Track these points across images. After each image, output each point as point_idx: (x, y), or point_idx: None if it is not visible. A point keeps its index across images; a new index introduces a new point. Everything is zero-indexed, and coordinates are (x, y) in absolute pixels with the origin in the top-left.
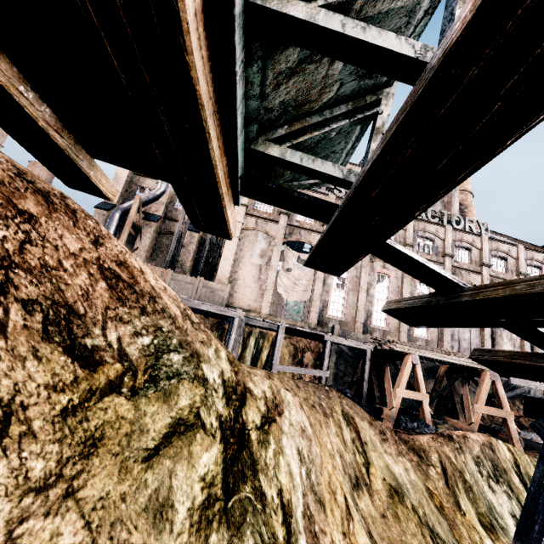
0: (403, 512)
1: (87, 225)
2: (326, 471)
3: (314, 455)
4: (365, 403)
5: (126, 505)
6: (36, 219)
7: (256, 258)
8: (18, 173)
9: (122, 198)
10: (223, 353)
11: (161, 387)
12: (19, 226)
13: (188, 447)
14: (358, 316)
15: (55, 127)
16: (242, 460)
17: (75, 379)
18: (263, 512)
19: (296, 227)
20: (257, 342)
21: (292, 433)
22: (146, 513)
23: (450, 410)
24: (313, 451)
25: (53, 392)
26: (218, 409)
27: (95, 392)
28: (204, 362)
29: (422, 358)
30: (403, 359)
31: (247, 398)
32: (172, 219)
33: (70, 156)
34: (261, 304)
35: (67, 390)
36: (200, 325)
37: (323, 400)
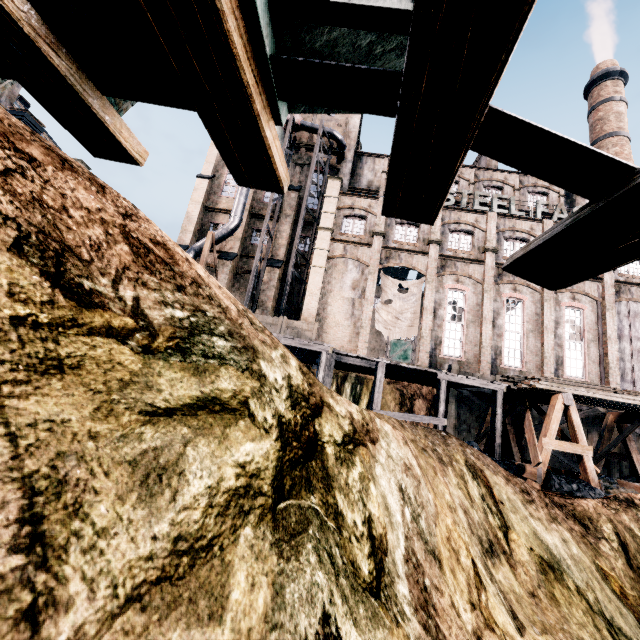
0: (563, 594)
1: (118, 201)
2: (444, 524)
3: (425, 499)
4: (498, 459)
5: (96, 445)
6: (41, 165)
7: (347, 291)
8: (31, 132)
9: (195, 238)
10: (294, 362)
11: (193, 360)
12: (10, 157)
13: (223, 428)
14: (483, 354)
15: (48, 41)
16: (309, 468)
17: (50, 302)
18: (337, 532)
19: (394, 249)
20: (353, 388)
21: (391, 467)
22: (132, 467)
23: (626, 475)
24: (422, 495)
25: (6, 297)
26: (277, 408)
27: (81, 326)
28: (263, 359)
29: (579, 399)
30: (549, 400)
31: (324, 411)
32: (249, 256)
33: (75, 88)
34: (357, 345)
35: (32, 305)
36: (264, 330)
37: (438, 446)
